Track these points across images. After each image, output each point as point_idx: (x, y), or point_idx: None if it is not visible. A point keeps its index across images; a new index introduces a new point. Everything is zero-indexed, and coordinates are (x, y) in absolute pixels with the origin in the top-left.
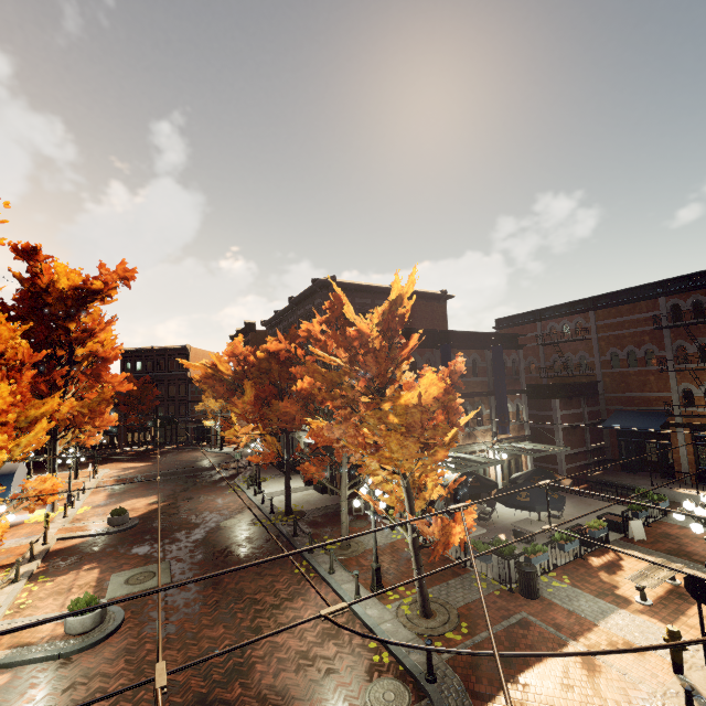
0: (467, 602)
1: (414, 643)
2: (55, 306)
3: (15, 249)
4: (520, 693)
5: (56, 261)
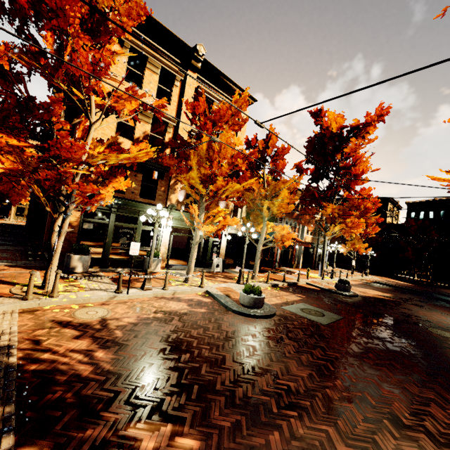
0: None
1: None
2: (328, 143)
3: (310, 113)
4: None
5: (328, 112)
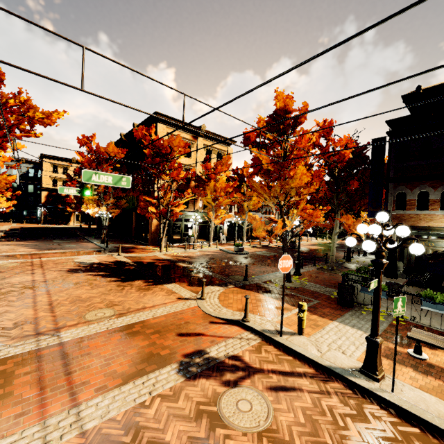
0: (310, 289)
1: (264, 279)
2: None
3: None
4: (249, 293)
5: None
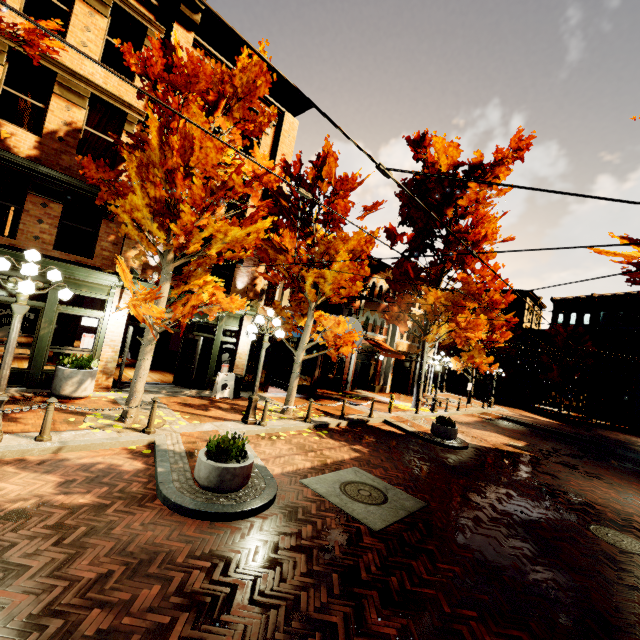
0: None
1: None
2: (434, 190)
3: (407, 141)
4: None
5: (434, 137)
